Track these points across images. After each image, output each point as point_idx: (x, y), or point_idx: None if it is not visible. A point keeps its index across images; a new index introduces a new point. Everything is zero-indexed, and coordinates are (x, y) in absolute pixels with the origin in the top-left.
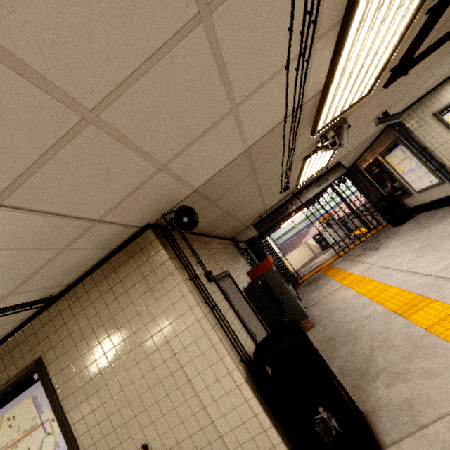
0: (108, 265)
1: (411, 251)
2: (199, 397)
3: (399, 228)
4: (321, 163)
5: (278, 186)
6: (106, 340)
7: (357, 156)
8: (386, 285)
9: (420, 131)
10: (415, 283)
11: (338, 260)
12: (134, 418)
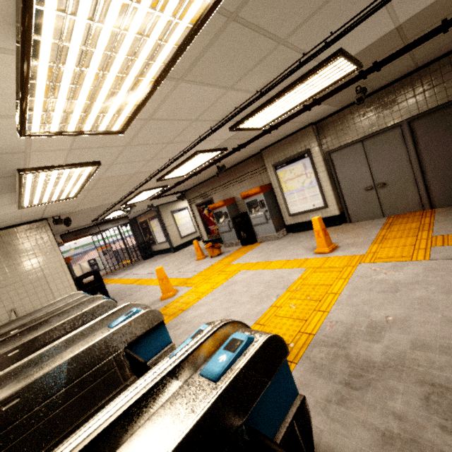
0: (14, 229)
1: (145, 268)
2: (51, 289)
3: (146, 260)
4: (119, 214)
5: (94, 218)
6: (0, 263)
7: (138, 215)
8: (129, 279)
9: (165, 216)
10: (140, 276)
11: (106, 276)
12: (9, 299)
